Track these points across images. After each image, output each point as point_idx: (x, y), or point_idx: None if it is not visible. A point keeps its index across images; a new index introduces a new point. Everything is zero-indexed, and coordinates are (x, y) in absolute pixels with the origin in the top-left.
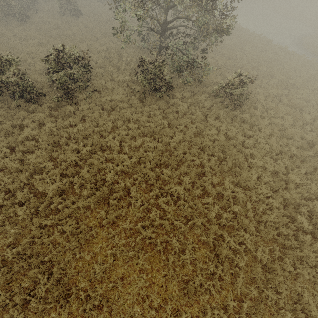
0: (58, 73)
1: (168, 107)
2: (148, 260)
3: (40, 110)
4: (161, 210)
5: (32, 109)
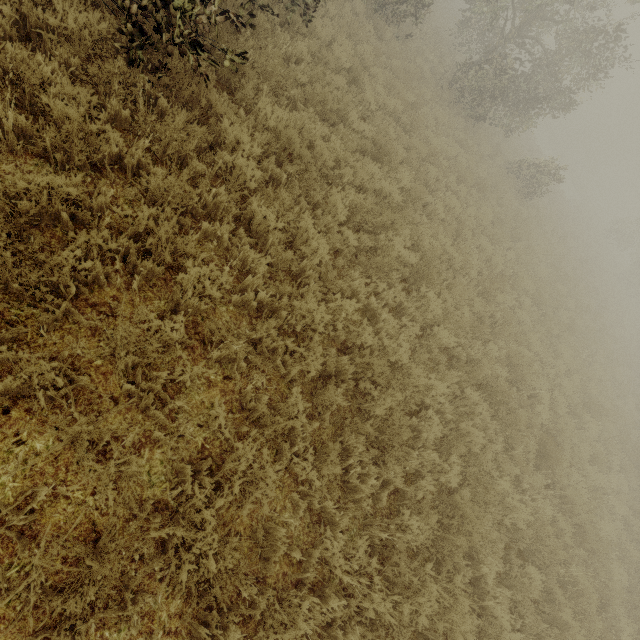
0: None
1: None
2: None
3: None
4: None
5: None
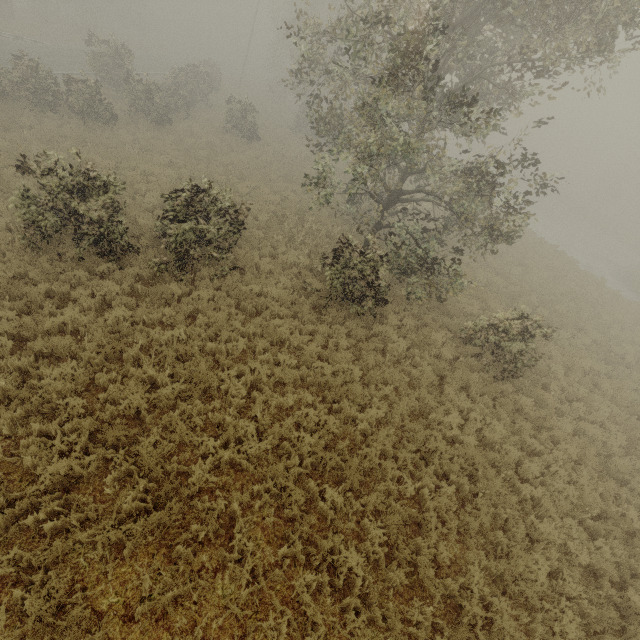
0: (179, 224)
1: (366, 336)
2: None
3: (117, 277)
4: (294, 608)
5: (101, 270)
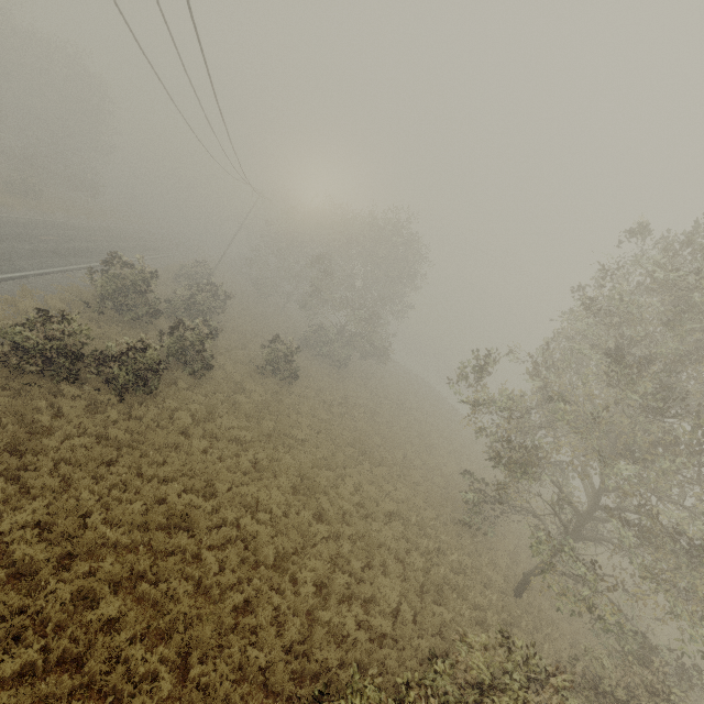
0: None
1: None
2: None
3: None
4: None
5: None
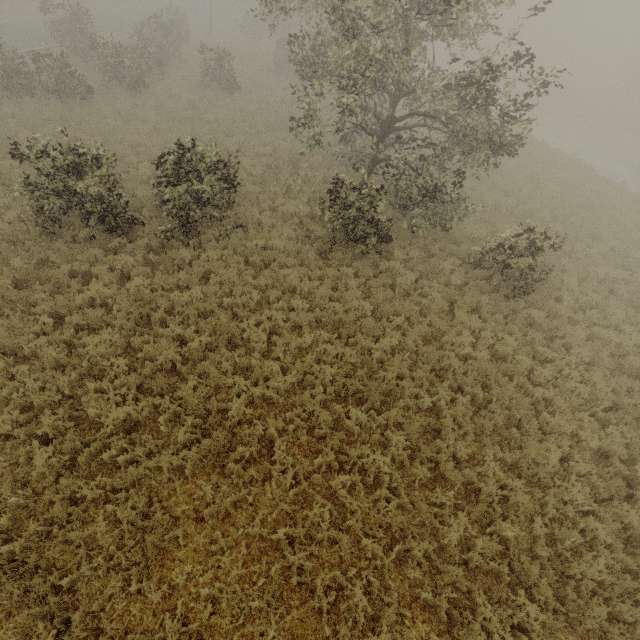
0: (176, 188)
1: (375, 274)
2: (289, 627)
3: (129, 250)
4: (334, 503)
5: (113, 246)
